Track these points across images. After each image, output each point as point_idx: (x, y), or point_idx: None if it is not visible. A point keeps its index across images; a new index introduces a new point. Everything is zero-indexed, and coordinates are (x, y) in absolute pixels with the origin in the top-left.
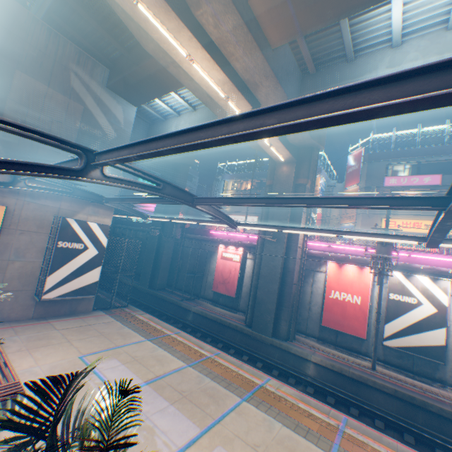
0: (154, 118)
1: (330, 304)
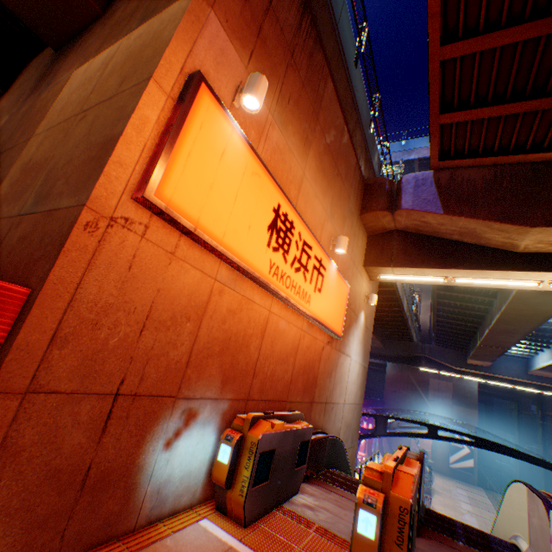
0: None
1: None
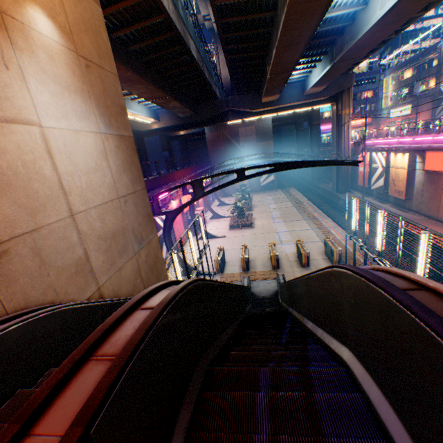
0: None
1: (359, 174)
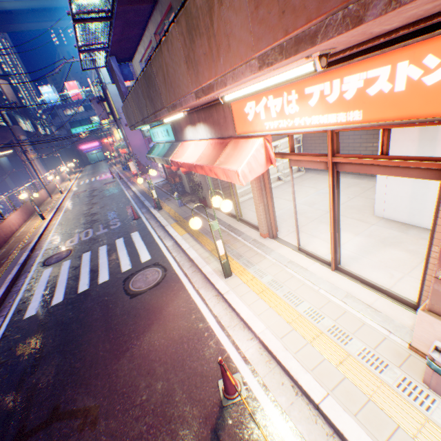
0: None
1: None
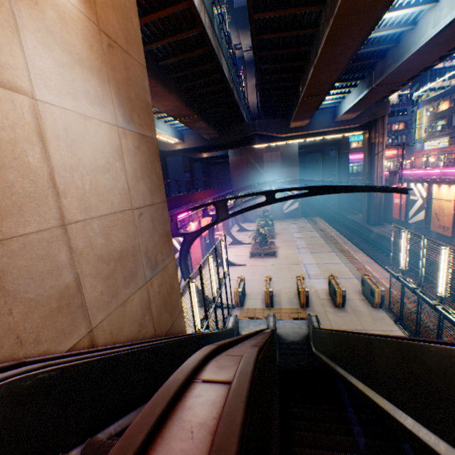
0: None
1: (393, 206)
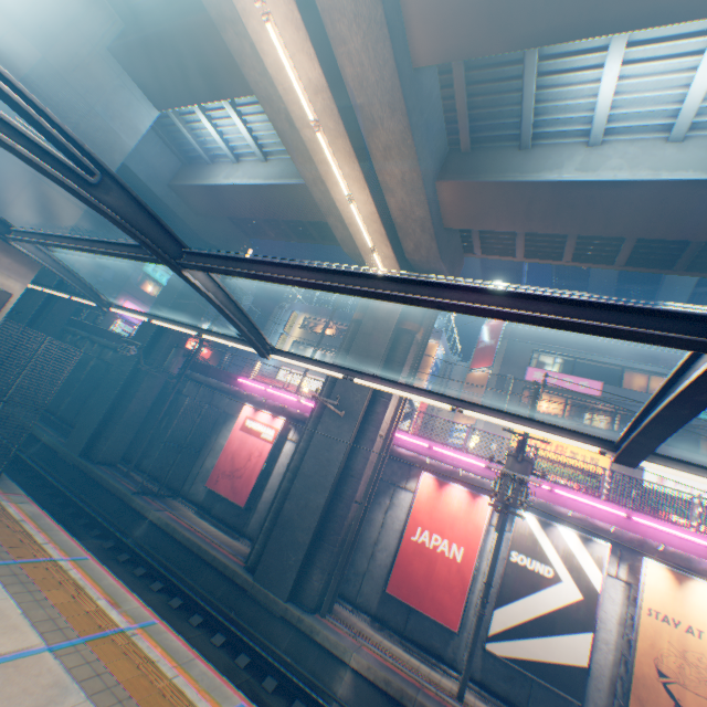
0: (194, 154)
1: (410, 553)
